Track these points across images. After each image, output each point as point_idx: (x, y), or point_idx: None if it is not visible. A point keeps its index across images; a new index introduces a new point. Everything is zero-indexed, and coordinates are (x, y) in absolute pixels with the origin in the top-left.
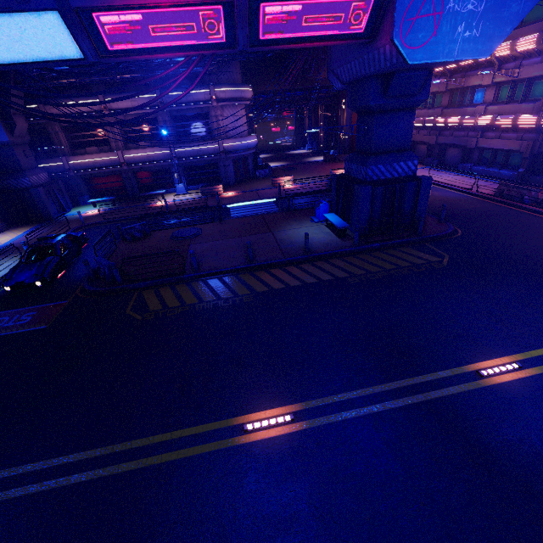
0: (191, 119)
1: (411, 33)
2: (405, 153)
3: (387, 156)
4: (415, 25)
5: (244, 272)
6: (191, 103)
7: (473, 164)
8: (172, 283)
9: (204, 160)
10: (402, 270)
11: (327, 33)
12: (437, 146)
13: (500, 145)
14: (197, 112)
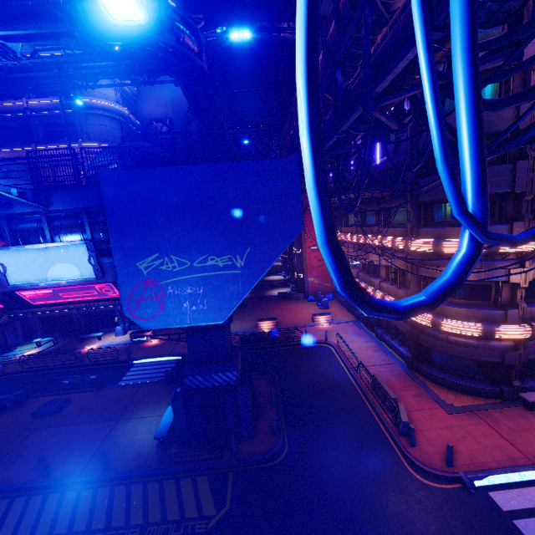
0: None
1: (140, 309)
2: (223, 364)
3: (205, 366)
4: (141, 304)
5: (25, 494)
6: None
7: (383, 330)
8: None
9: None
10: (159, 528)
11: (91, 298)
12: None
13: (394, 322)
14: None
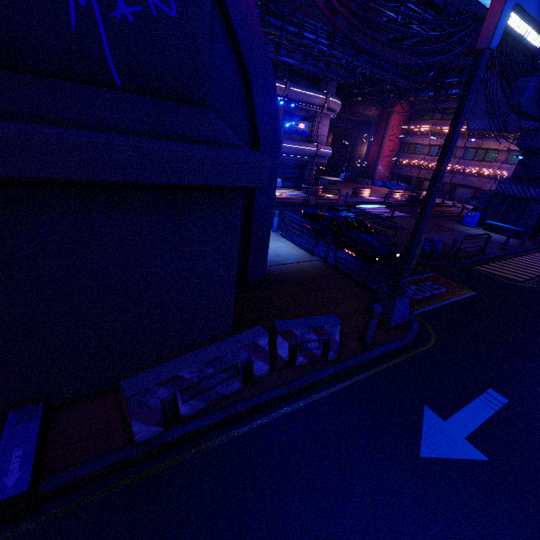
0: (296, 118)
1: None
2: None
3: None
4: None
5: (510, 257)
6: (306, 103)
7: None
8: (482, 262)
9: (294, 160)
10: None
11: None
12: (448, 185)
13: None
14: (303, 113)
